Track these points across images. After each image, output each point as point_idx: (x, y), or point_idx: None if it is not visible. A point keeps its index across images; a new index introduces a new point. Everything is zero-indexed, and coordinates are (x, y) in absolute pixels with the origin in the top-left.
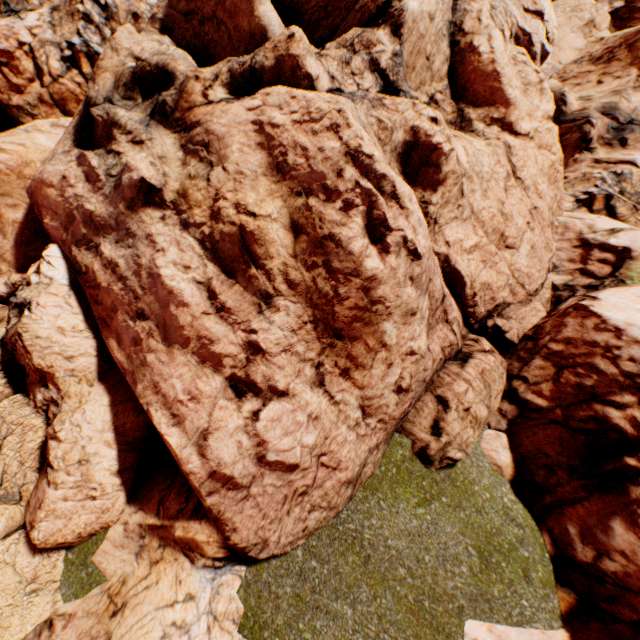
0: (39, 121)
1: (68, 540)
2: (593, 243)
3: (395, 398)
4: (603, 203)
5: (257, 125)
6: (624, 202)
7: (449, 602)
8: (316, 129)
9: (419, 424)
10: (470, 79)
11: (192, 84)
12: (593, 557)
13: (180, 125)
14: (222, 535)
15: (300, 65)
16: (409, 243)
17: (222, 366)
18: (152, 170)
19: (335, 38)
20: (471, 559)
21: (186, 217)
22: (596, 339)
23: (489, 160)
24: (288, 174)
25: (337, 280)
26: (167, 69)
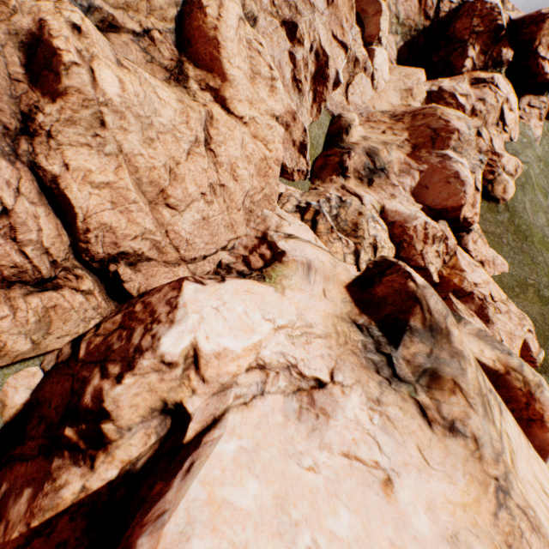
0: None
1: None
2: (268, 239)
3: None
4: (312, 216)
5: None
6: (326, 221)
7: None
8: None
9: None
10: (195, 36)
11: None
12: None
13: None
14: None
15: None
16: None
17: None
18: None
19: None
20: None
21: None
22: (159, 310)
23: (175, 116)
24: None
25: None
26: None
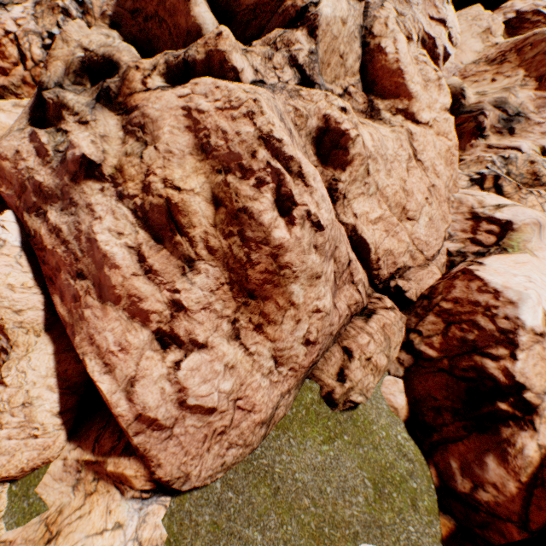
0: (2, 101)
1: (12, 474)
2: (482, 216)
3: (304, 349)
4: (492, 182)
5: (186, 110)
6: (509, 182)
7: (346, 528)
8: (235, 115)
9: (327, 371)
10: (378, 75)
11: (133, 73)
12: (470, 488)
13: (123, 108)
14: (149, 470)
15: (227, 59)
16: (313, 216)
17: (149, 321)
18: (92, 147)
19: (262, 37)
20: (367, 490)
21: (121, 189)
22: (478, 299)
23: (393, 144)
24: (211, 154)
25: (250, 247)
26: (113, 59)
